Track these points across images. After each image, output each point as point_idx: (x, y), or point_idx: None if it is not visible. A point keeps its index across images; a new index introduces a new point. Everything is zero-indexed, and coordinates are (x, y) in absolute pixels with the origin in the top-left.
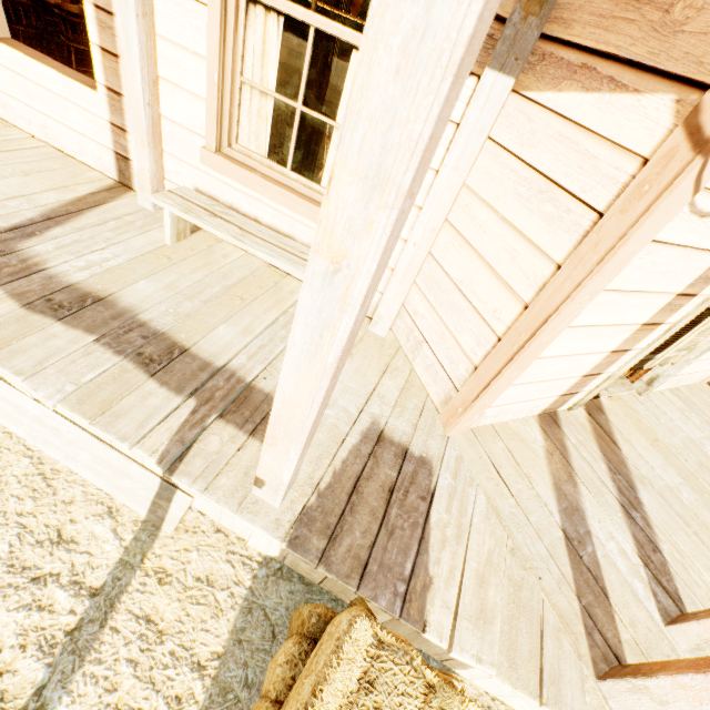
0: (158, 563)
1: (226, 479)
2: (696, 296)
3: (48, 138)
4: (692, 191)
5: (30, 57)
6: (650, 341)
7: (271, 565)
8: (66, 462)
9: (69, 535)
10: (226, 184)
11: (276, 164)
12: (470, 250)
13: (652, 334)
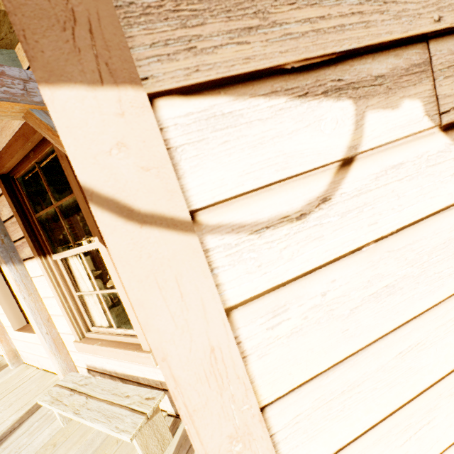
0: None
1: None
2: None
3: (41, 365)
4: (170, 230)
5: (25, 331)
6: None
7: None
8: None
9: None
10: (94, 356)
11: (110, 328)
12: None
13: None
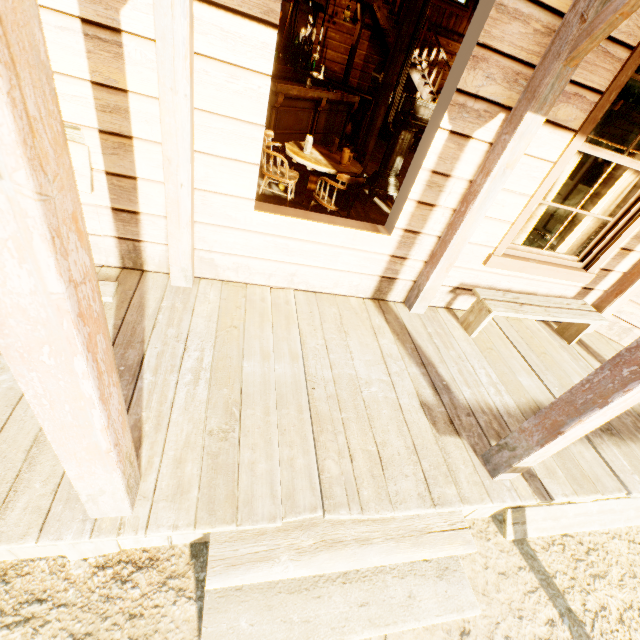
0: None
1: None
2: None
3: (290, 283)
4: None
5: (307, 219)
6: None
7: None
8: (625, 524)
9: None
10: (494, 274)
11: (535, 249)
12: None
13: None
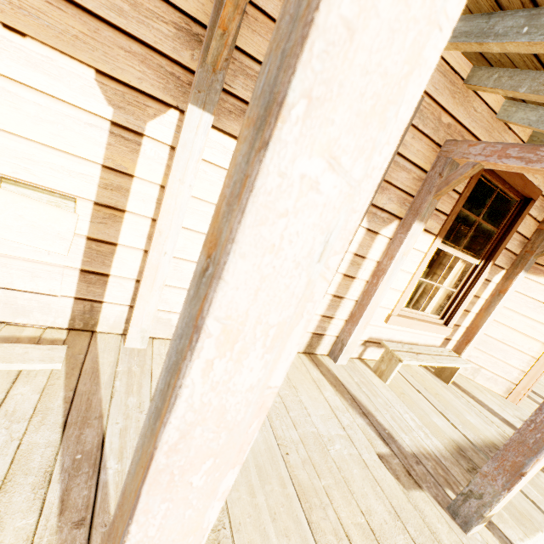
0: None
1: None
2: None
3: None
4: None
5: None
6: None
7: None
8: None
9: None
10: (391, 329)
11: (414, 310)
12: (505, 326)
13: None
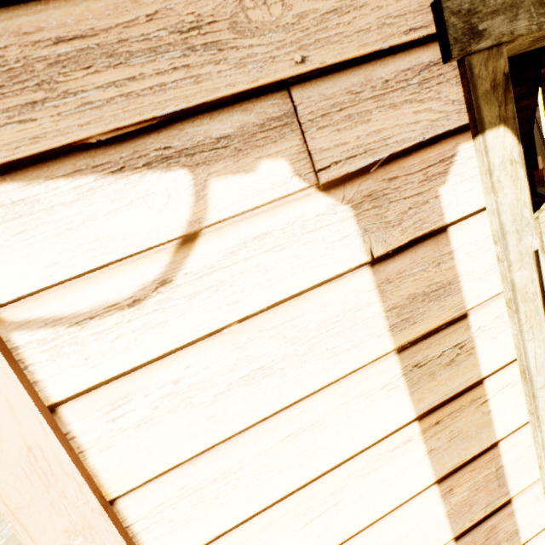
0: None
1: None
2: (469, 315)
3: None
4: None
5: None
6: (522, 403)
7: None
8: None
9: None
10: None
11: None
12: None
13: (499, 398)
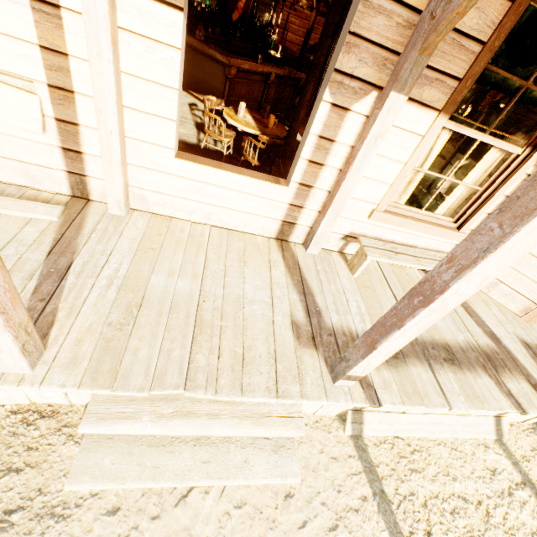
0: (518, 454)
1: (534, 401)
2: None
3: (208, 220)
4: None
5: (219, 168)
6: None
7: (534, 426)
8: (452, 436)
9: (491, 467)
10: (379, 226)
11: (415, 208)
12: None
13: None
